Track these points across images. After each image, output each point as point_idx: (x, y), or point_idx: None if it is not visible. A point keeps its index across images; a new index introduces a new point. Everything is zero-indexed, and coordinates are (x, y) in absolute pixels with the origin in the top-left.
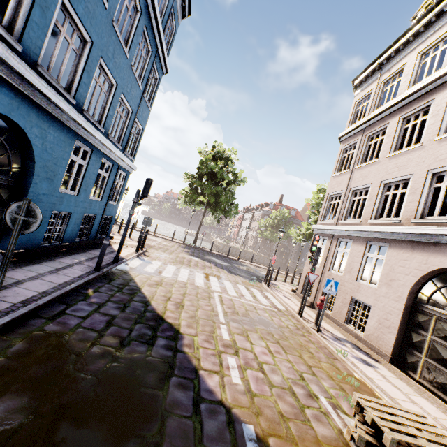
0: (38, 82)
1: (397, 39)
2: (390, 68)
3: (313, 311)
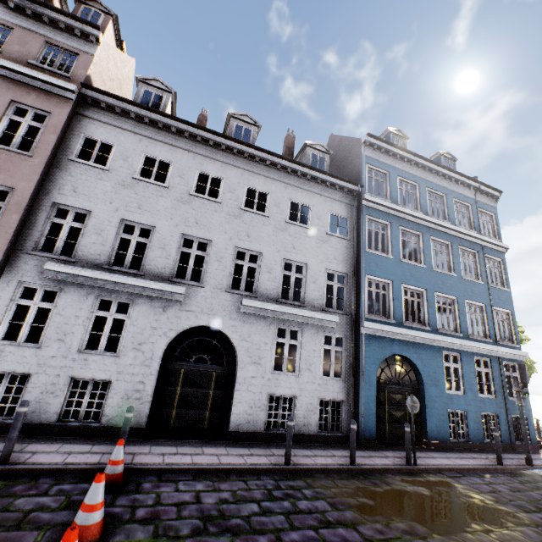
0: (405, 332)
1: None
2: None
3: None
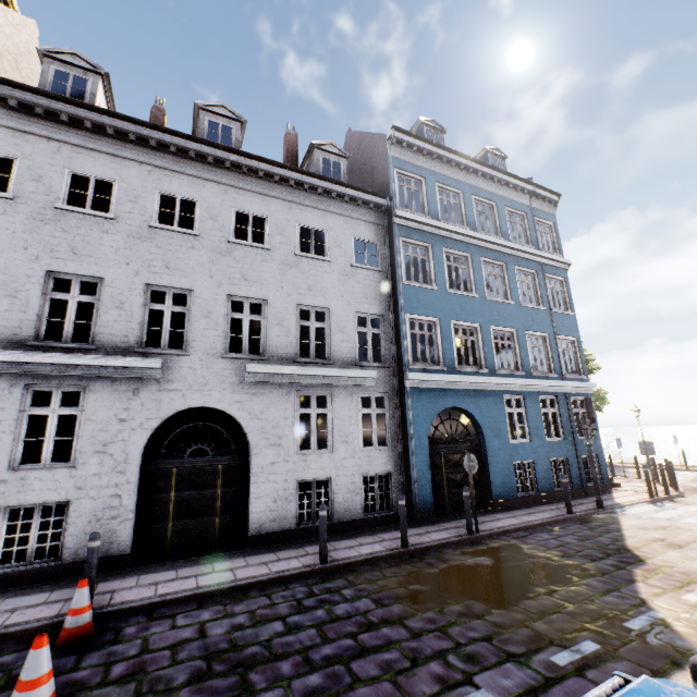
0: (459, 379)
1: None
2: None
3: None
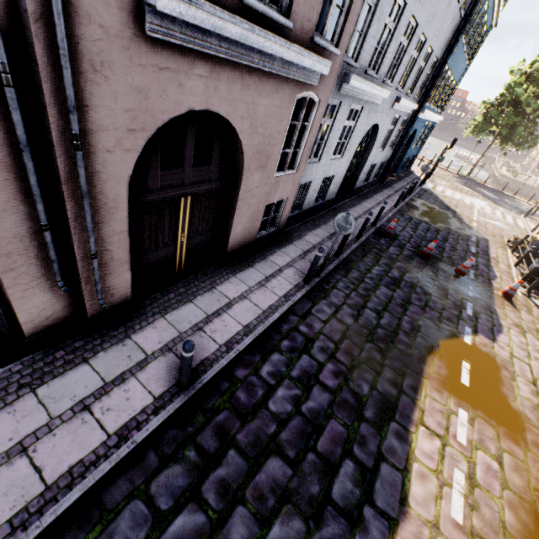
0: (429, 114)
1: None
2: None
3: None
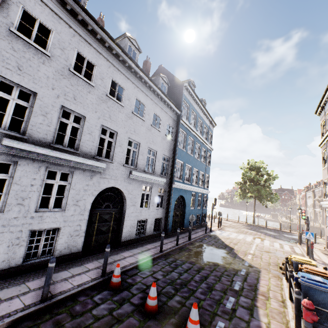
0: (185, 186)
1: (321, 97)
2: (327, 109)
3: (327, 256)
